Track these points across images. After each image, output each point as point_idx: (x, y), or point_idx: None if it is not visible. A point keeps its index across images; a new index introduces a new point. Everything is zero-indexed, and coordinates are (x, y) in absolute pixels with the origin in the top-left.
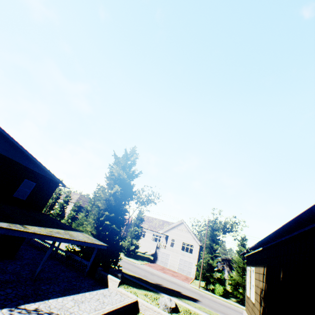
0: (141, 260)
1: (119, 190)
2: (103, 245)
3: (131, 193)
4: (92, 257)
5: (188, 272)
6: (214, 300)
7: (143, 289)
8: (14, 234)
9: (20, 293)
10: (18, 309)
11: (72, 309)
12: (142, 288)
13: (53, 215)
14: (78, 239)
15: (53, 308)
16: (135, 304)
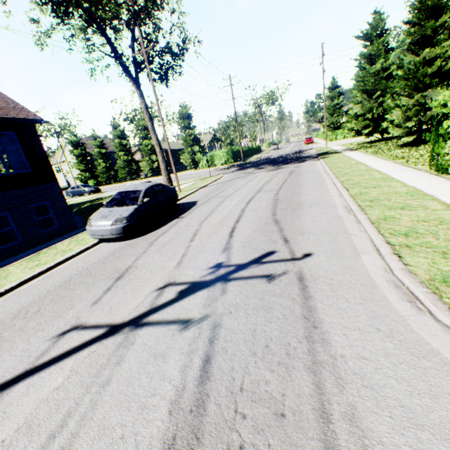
0: None
1: None
2: None
3: None
4: None
5: None
6: None
7: None
8: None
9: None
10: None
11: None
12: None
13: None
14: None
15: None
16: None
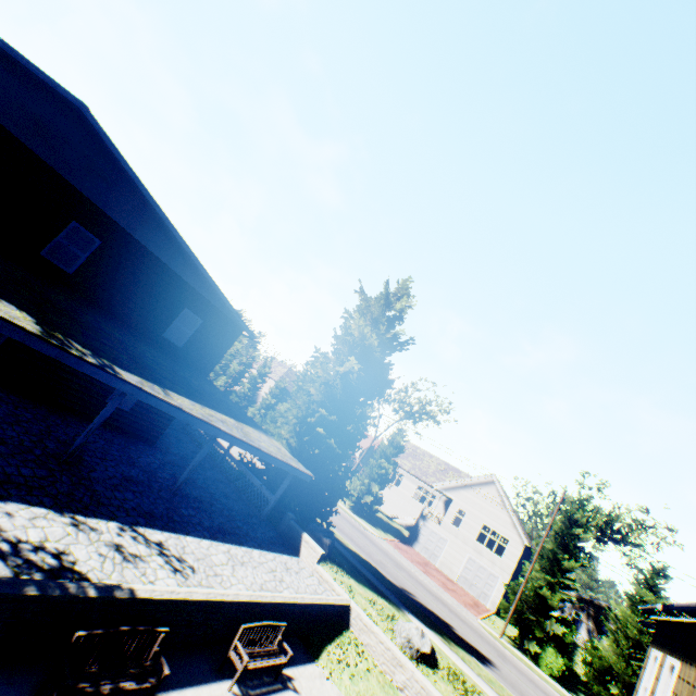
0: (382, 529)
1: (356, 369)
2: (304, 473)
3: (381, 382)
4: (281, 488)
5: (481, 594)
6: (534, 680)
7: (370, 588)
8: (146, 399)
9: (145, 505)
10: (133, 532)
11: (220, 568)
12: (368, 584)
13: (237, 395)
14: (257, 445)
15: (189, 553)
16: (343, 610)
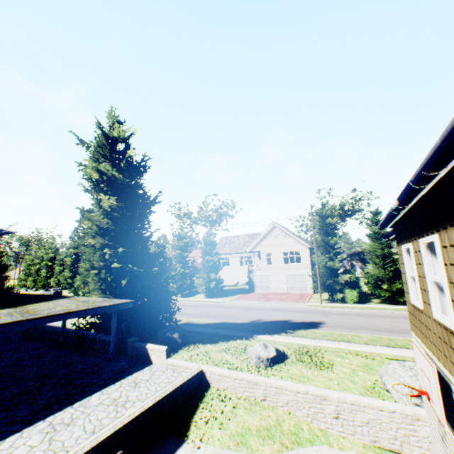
0: (232, 295)
1: (115, 203)
2: (123, 304)
3: (145, 202)
4: (112, 327)
5: (302, 289)
6: (347, 313)
7: (225, 340)
8: None
9: None
10: None
11: None
12: (223, 339)
13: None
14: (45, 314)
15: None
16: (199, 377)
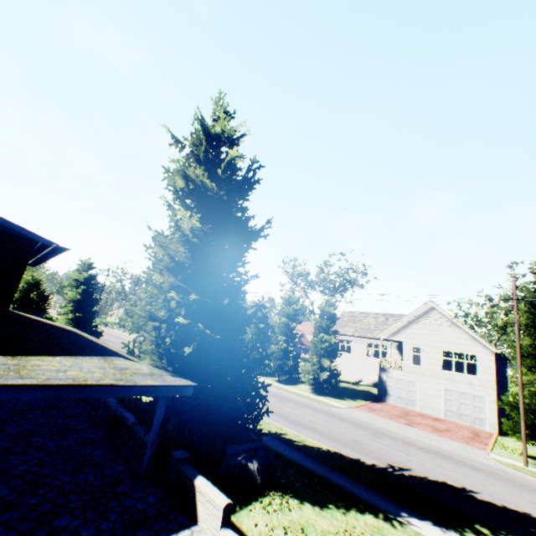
0: (350, 398)
1: (198, 226)
2: (176, 387)
3: (243, 232)
4: (155, 421)
5: (474, 420)
6: None
7: (341, 505)
8: None
9: None
10: None
11: None
12: (336, 498)
13: None
14: (40, 380)
15: None
16: None
